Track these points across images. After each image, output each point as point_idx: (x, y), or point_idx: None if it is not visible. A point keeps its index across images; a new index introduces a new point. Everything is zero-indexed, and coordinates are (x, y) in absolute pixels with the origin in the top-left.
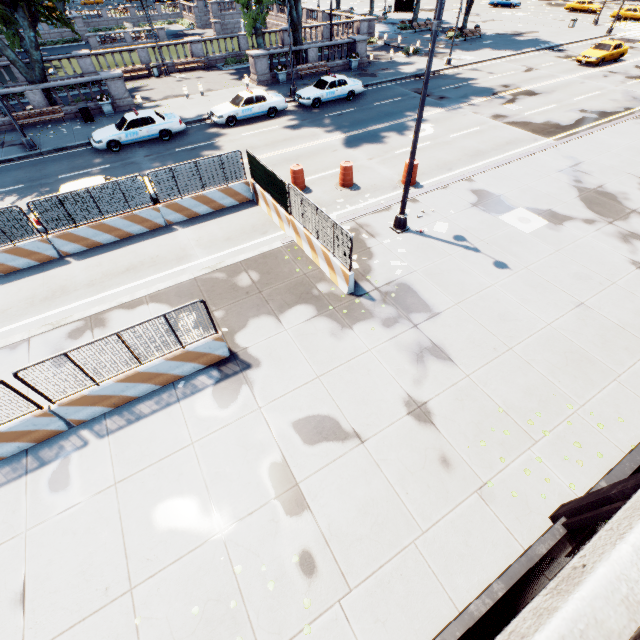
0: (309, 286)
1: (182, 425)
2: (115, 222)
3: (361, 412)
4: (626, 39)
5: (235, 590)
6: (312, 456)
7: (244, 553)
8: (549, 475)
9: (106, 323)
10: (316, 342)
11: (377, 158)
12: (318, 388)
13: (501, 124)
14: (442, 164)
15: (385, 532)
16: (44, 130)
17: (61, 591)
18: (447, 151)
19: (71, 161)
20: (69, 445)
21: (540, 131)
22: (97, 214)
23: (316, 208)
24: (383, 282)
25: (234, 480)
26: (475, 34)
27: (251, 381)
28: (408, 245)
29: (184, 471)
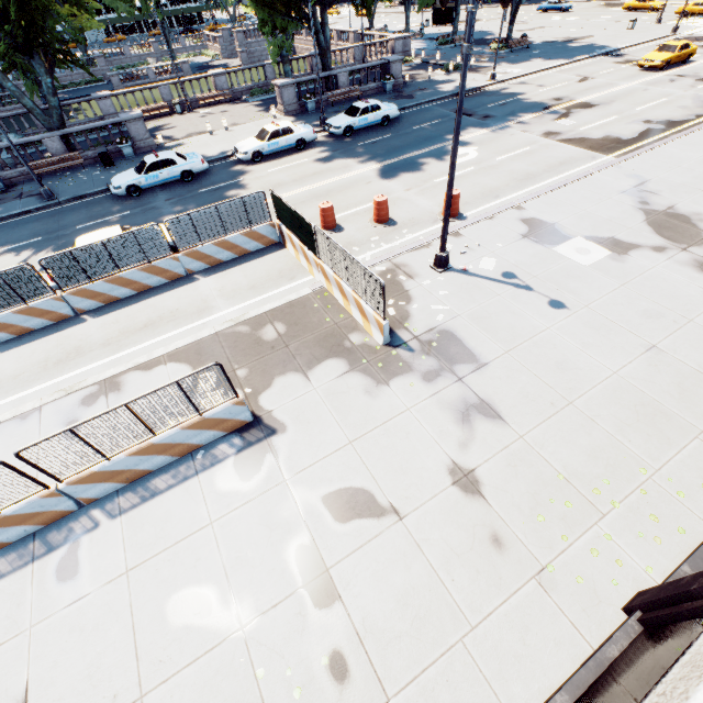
0: (340, 337)
1: (200, 502)
2: (132, 275)
3: (399, 483)
4: (694, 37)
5: (257, 699)
6: (344, 536)
7: (267, 654)
8: (621, 556)
9: (121, 387)
10: (348, 402)
11: (415, 188)
12: (350, 455)
13: (554, 142)
14: (488, 191)
15: (428, 628)
16: (63, 178)
17: (66, 699)
18: (493, 176)
19: (90, 209)
20: (79, 527)
21: (598, 147)
22: (113, 267)
23: (344, 252)
24: (423, 329)
25: (257, 566)
26: (522, 44)
27: (276, 449)
28: (451, 286)
29: (202, 556)
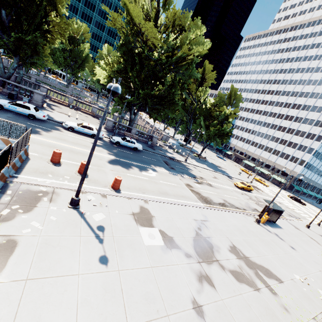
0: None
1: None
2: None
3: None
4: (256, 187)
5: None
6: None
7: None
8: None
9: None
10: None
11: (115, 171)
12: None
13: (187, 188)
14: (143, 189)
15: None
16: None
17: None
18: (152, 185)
19: None
20: None
21: (201, 199)
22: None
23: None
24: (3, 232)
25: None
26: (203, 159)
27: None
28: (63, 216)
29: None
